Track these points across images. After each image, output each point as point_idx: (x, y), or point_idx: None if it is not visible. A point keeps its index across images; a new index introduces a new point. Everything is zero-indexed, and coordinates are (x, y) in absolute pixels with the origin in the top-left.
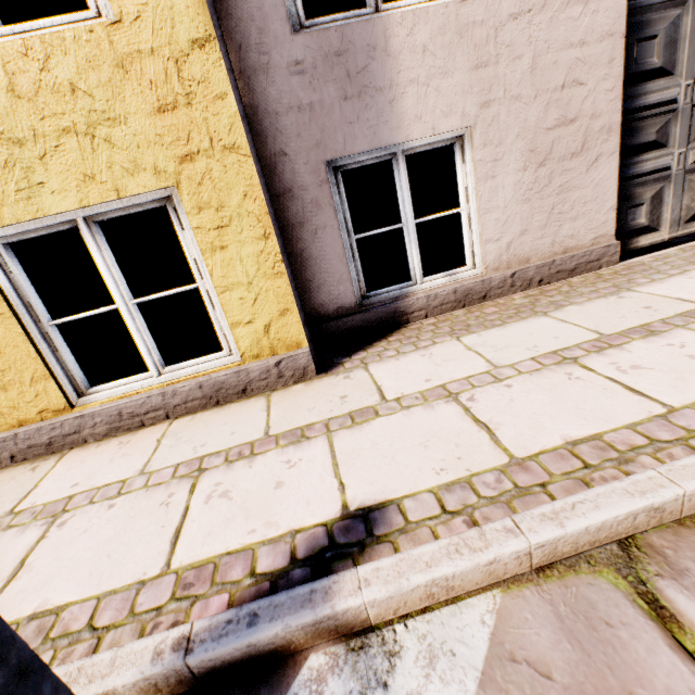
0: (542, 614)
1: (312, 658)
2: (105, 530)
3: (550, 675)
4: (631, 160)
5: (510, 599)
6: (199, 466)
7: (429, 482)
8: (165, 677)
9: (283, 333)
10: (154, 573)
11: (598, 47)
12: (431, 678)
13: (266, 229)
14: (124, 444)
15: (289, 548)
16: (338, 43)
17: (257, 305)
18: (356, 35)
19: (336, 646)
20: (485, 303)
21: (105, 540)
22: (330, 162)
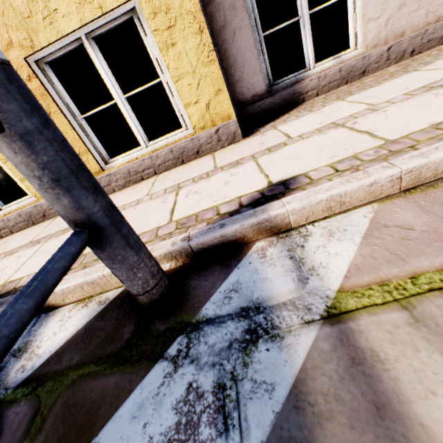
0: (407, 207)
1: (257, 244)
2: (134, 216)
3: (412, 229)
4: None
5: (384, 206)
6: (178, 186)
7: (325, 163)
8: (179, 252)
9: (219, 109)
10: (164, 224)
11: None
12: (331, 240)
13: (200, 24)
14: (134, 188)
15: (238, 203)
16: None
17: (200, 89)
18: None
19: (270, 238)
20: (364, 78)
21: (136, 218)
22: None
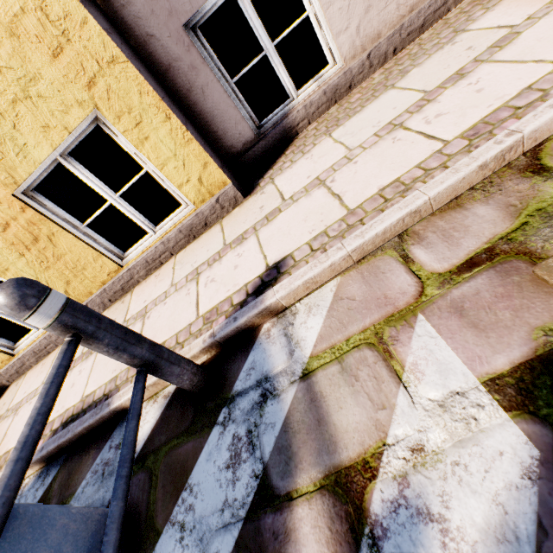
0: (356, 279)
1: (264, 326)
2: (167, 313)
3: (355, 299)
4: None
5: (344, 278)
6: (197, 273)
7: (306, 239)
8: (210, 347)
9: (212, 180)
10: (194, 320)
11: None
12: (309, 316)
13: (166, 112)
14: (157, 276)
15: (245, 291)
16: None
17: (187, 168)
18: None
19: (273, 319)
20: (353, 92)
21: (169, 316)
22: (186, 24)
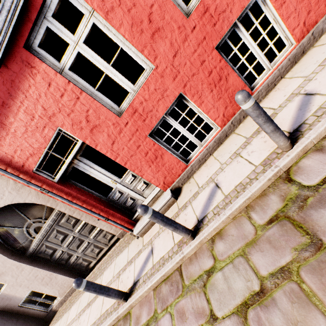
0: None
1: None
2: None
3: None
4: (69, 261)
5: None
6: None
7: None
8: None
9: None
10: None
11: (33, 271)
12: None
13: None
14: None
15: None
16: (1, 298)
17: None
18: (2, 296)
19: None
20: (67, 300)
21: None
22: (19, 304)
